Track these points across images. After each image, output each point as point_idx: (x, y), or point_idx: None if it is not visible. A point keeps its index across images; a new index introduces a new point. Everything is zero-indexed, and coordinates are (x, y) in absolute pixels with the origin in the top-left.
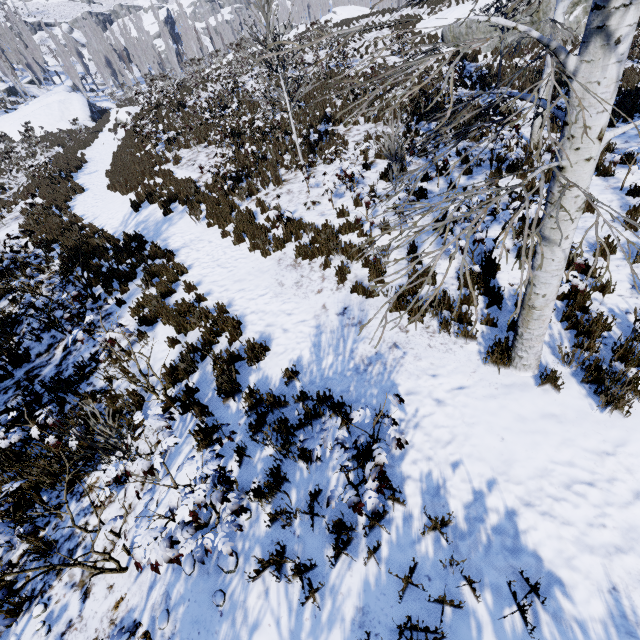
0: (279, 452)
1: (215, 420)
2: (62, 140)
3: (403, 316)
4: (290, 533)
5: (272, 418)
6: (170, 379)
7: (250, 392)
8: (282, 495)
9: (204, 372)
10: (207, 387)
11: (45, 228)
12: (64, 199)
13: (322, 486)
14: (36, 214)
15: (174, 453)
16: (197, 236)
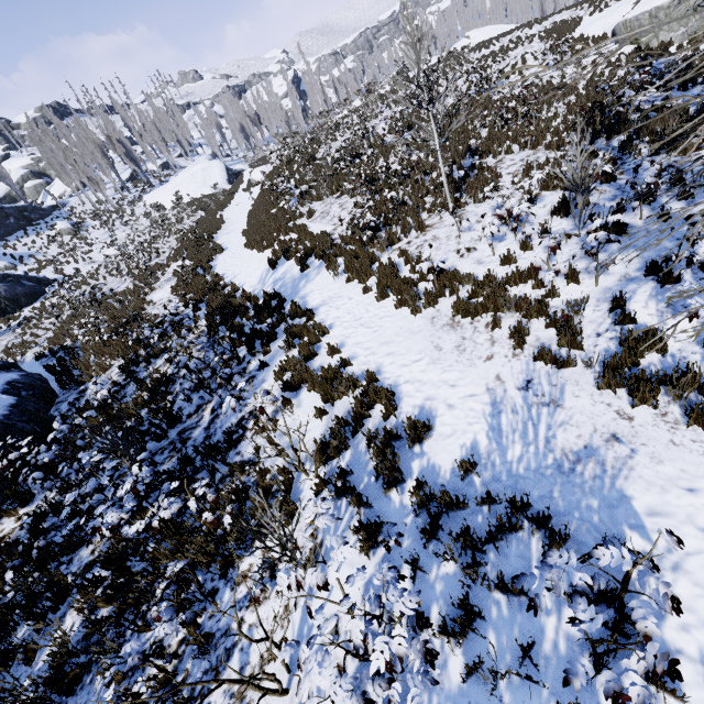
0: (468, 575)
1: (378, 516)
2: (204, 204)
3: (620, 396)
4: (494, 698)
5: (447, 522)
6: (321, 457)
7: (417, 484)
8: (475, 636)
9: (356, 451)
10: (361, 470)
11: (192, 288)
12: (207, 259)
13: (533, 635)
14: (185, 275)
15: (330, 549)
16: (336, 292)
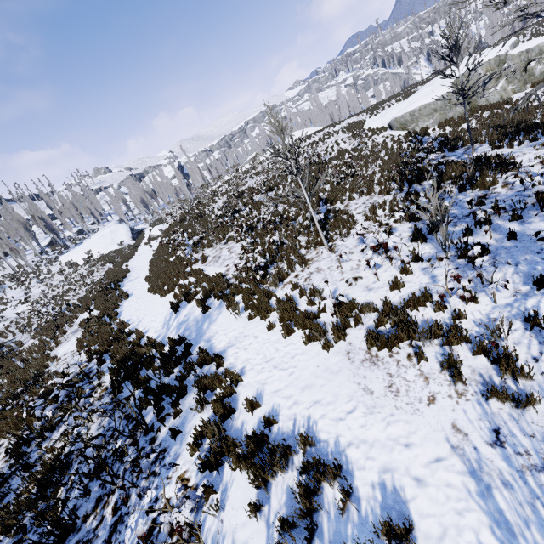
0: None
1: None
2: (112, 258)
3: None
4: None
5: None
6: None
7: None
8: None
9: None
10: None
11: (98, 338)
12: (113, 307)
13: None
14: (91, 326)
15: None
16: (240, 332)
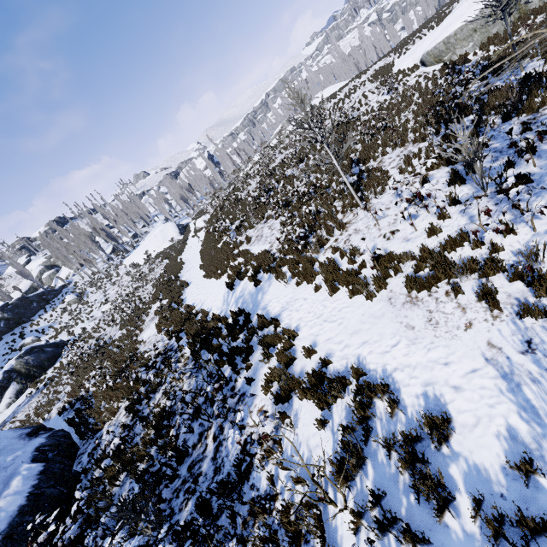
0: None
1: None
2: (167, 254)
3: None
4: None
5: None
6: (344, 481)
7: (475, 504)
8: None
9: (377, 463)
10: (393, 488)
11: (172, 322)
12: (178, 295)
13: None
14: (164, 313)
15: None
16: (290, 297)
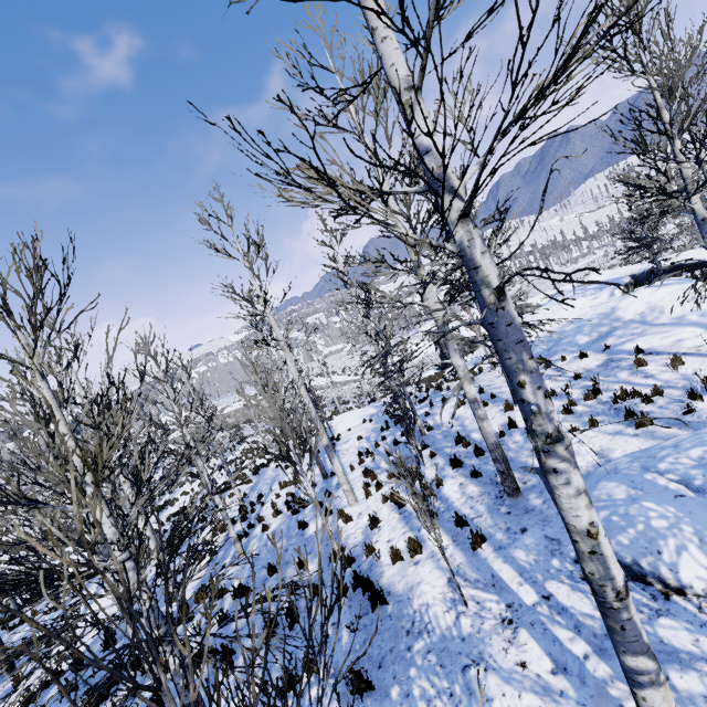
0: None
1: None
2: None
3: None
4: None
5: None
6: None
7: None
8: None
9: None
10: None
11: None
12: None
13: None
14: None
15: None
16: None
